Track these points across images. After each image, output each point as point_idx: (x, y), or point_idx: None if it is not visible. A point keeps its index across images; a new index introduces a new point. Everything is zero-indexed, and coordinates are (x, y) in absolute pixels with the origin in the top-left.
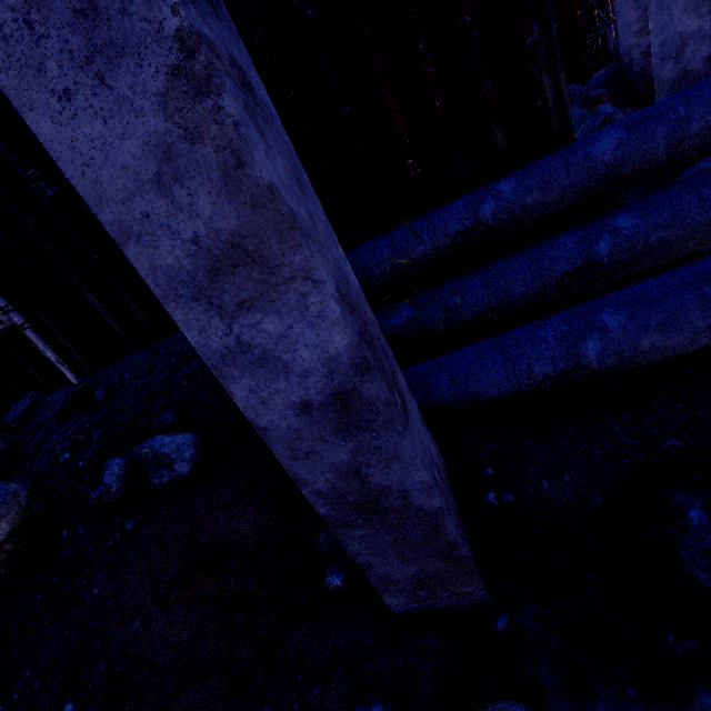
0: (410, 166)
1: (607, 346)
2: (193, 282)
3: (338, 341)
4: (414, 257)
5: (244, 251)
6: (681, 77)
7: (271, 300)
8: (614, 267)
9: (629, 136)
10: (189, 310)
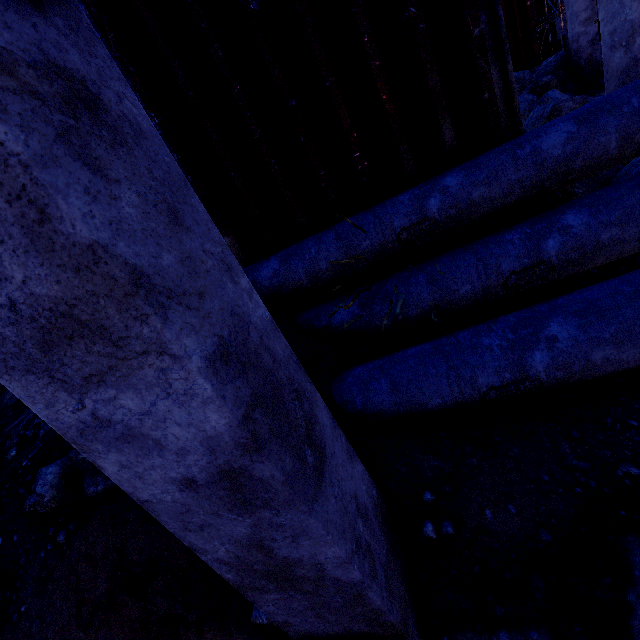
0: (357, 159)
1: (555, 357)
2: (24, 354)
3: (215, 420)
4: (361, 251)
5: (77, 321)
6: (631, 65)
7: (124, 375)
8: (564, 265)
9: (579, 129)
10: (27, 383)
